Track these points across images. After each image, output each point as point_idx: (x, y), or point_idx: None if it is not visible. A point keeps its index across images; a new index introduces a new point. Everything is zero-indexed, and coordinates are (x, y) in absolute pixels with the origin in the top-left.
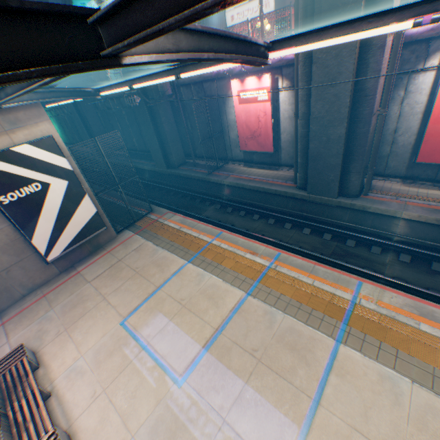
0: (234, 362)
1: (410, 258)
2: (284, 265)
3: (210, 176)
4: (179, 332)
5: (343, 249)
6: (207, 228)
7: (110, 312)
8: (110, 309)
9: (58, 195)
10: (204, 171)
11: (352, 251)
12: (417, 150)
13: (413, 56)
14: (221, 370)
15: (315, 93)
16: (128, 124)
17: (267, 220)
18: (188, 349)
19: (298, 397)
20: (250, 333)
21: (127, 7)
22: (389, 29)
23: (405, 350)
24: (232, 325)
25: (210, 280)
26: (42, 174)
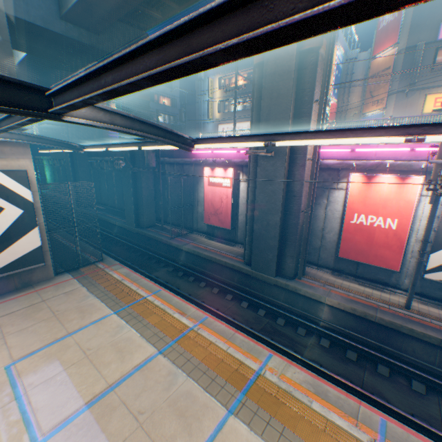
0: (113, 424)
1: (330, 344)
2: (207, 328)
3: (172, 240)
4: (68, 383)
5: (273, 326)
6: (149, 284)
7: (1, 352)
8: (3, 349)
9: (7, 220)
10: (169, 235)
11: (280, 329)
12: (338, 246)
13: (330, 177)
14: (94, 432)
15: (259, 187)
16: (115, 184)
17: (213, 288)
18: (68, 404)
19: None
20: (144, 393)
21: (65, 92)
22: (254, 144)
23: (291, 427)
24: (129, 382)
25: (128, 333)
26: (1, 198)
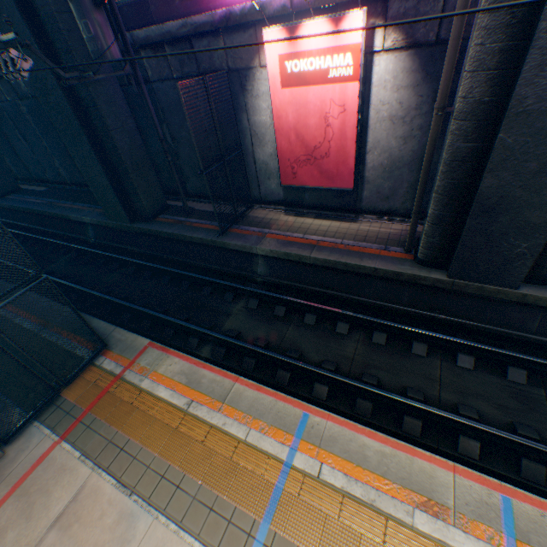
0: None
1: None
2: None
3: (224, 237)
4: None
5: None
6: (264, 401)
7: None
8: None
9: None
10: (210, 226)
11: None
12: None
13: None
14: None
15: (546, 41)
16: (39, 133)
17: (368, 333)
18: None
19: None
20: None
21: None
22: None
23: None
24: None
25: None
26: None
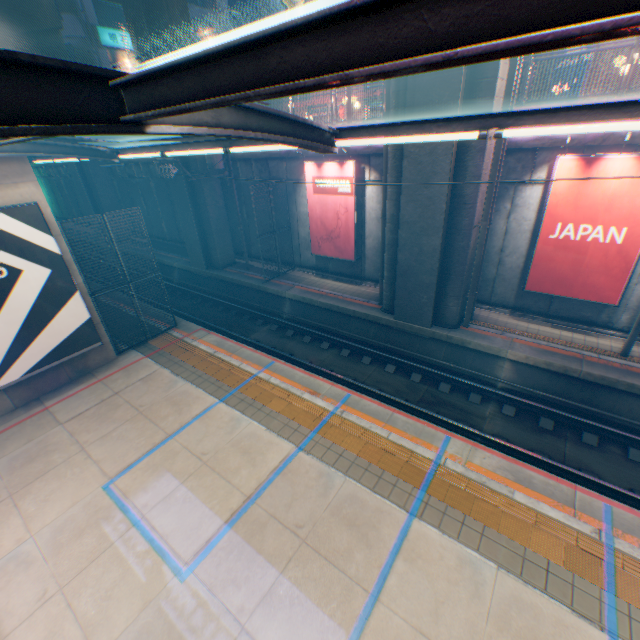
0: (269, 544)
1: (515, 411)
2: (354, 410)
3: (267, 284)
4: (193, 500)
5: (435, 396)
6: (255, 355)
7: (89, 470)
8: (90, 464)
9: (32, 288)
10: (260, 277)
11: (446, 398)
12: (526, 276)
13: (519, 165)
14: (248, 555)
15: (406, 193)
16: (158, 201)
17: (340, 350)
18: (204, 525)
19: (350, 591)
20: (296, 503)
21: (156, 80)
22: (457, 136)
23: (493, 525)
24: (272, 491)
25: (249, 428)
26: (13, 255)
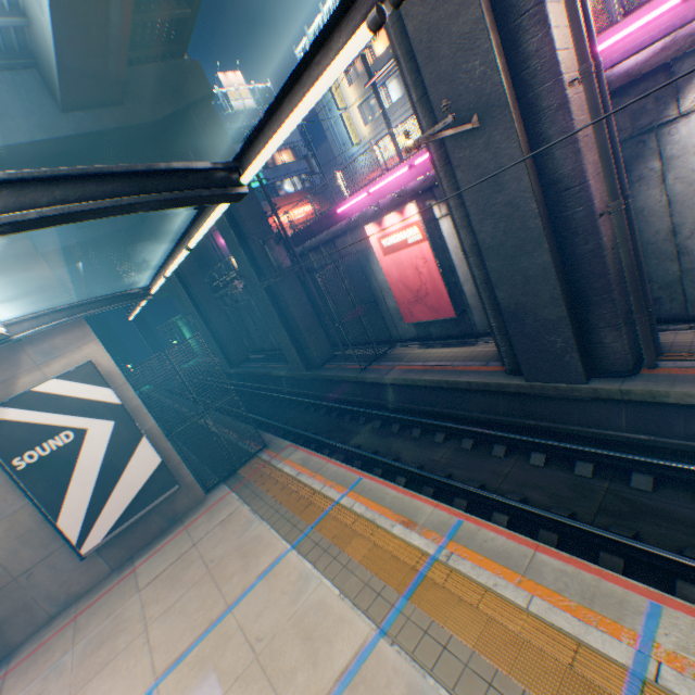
0: None
1: None
2: (467, 551)
3: (363, 372)
4: None
5: (625, 499)
6: (339, 471)
7: (142, 662)
8: (144, 653)
9: (99, 444)
10: (357, 366)
11: (648, 502)
12: None
13: (648, 99)
14: None
15: (474, 210)
16: (260, 316)
17: (461, 441)
18: None
19: None
20: None
21: None
22: (342, 56)
23: None
24: None
25: (317, 591)
26: (77, 416)
